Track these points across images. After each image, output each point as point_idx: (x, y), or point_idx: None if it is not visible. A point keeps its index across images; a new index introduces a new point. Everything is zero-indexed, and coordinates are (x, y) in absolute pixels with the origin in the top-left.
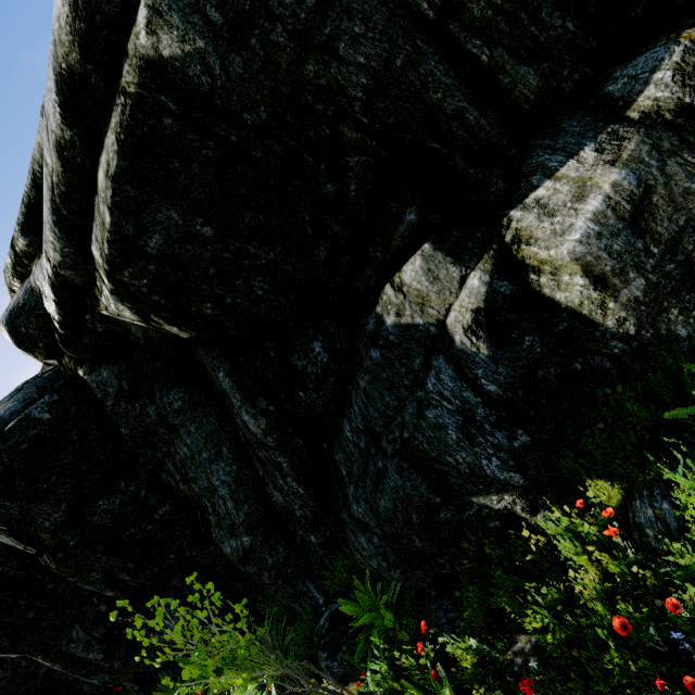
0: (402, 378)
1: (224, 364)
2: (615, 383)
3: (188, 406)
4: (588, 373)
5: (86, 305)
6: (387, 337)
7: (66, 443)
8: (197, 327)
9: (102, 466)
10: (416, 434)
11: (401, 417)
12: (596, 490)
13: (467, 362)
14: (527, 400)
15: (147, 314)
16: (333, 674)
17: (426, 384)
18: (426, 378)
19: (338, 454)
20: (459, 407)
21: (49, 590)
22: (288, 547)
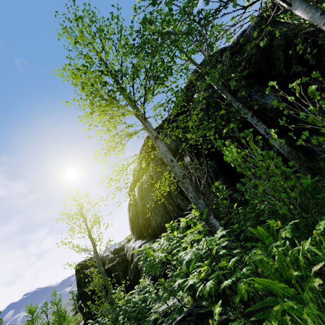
0: None
1: None
2: None
3: None
4: None
5: None
6: None
7: None
8: None
9: None
10: None
11: None
12: None
13: None
14: None
15: None
16: None
17: None
18: None
19: None
20: None
21: None
22: None
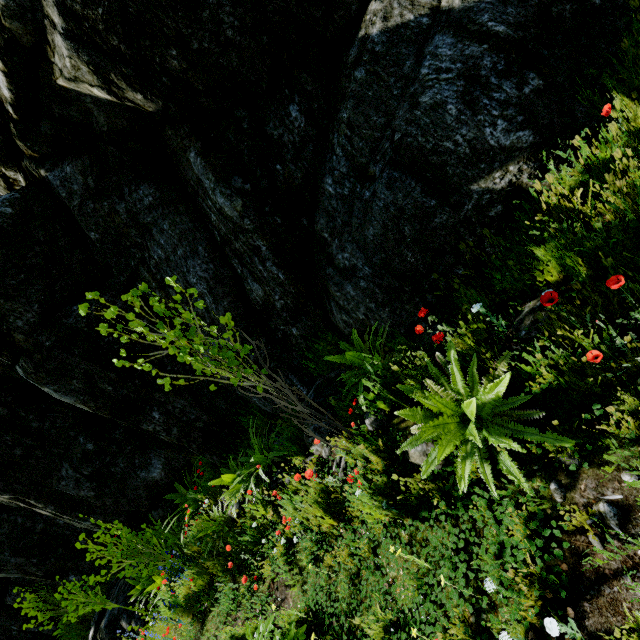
0: (390, 89)
1: (194, 143)
2: (639, 12)
3: (159, 203)
4: (607, 7)
5: (39, 80)
6: (372, 49)
7: (33, 243)
8: (162, 92)
9: (74, 274)
10: (409, 130)
11: (390, 129)
12: (623, 105)
13: (470, 16)
14: (540, 38)
15: (106, 73)
16: (321, 433)
17: (419, 75)
18: (419, 71)
19: (319, 222)
20: (461, 69)
21: (34, 429)
22: (269, 344)
